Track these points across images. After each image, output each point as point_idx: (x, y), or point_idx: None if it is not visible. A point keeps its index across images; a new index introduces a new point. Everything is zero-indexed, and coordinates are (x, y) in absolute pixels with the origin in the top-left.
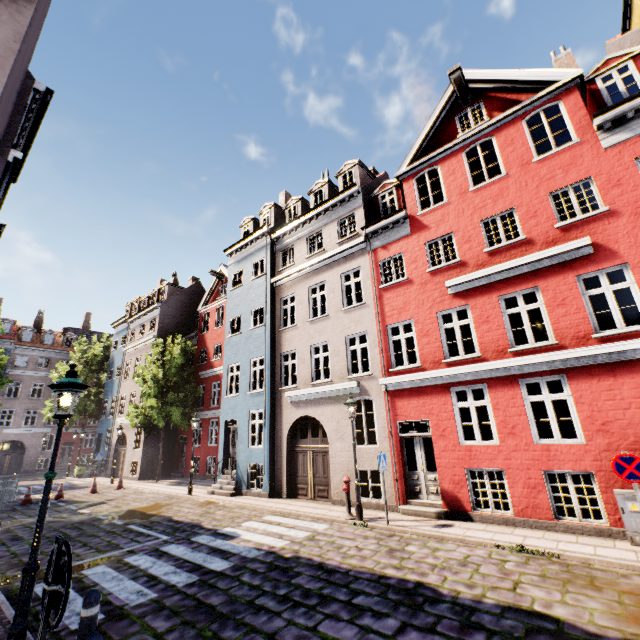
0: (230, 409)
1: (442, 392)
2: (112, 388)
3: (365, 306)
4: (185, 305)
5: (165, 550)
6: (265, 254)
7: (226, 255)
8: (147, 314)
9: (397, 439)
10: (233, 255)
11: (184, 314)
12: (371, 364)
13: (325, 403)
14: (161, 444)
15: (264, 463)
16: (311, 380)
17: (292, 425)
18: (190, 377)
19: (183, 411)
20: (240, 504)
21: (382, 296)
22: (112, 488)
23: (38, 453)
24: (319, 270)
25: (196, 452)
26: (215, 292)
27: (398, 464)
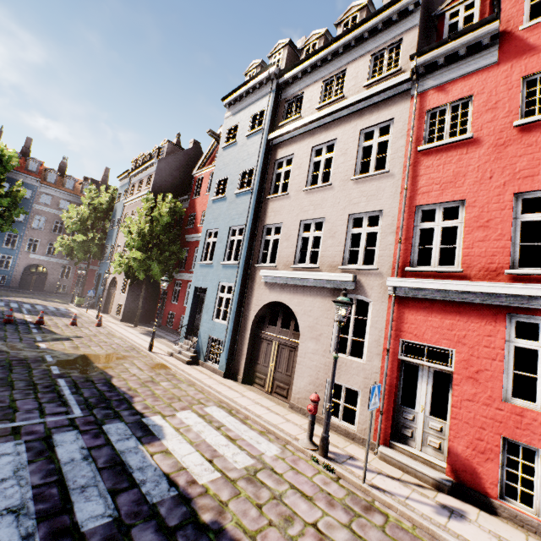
0: (201, 276)
1: (490, 317)
2: (112, 236)
3: (388, 176)
4: (182, 167)
5: (55, 442)
6: (267, 103)
7: (224, 105)
8: (146, 170)
9: (394, 362)
10: (231, 106)
11: (180, 176)
12: (378, 256)
13: (305, 292)
14: (142, 295)
15: (224, 341)
16: (293, 262)
17: (261, 308)
18: (176, 238)
19: (164, 269)
20: (190, 379)
21: (419, 162)
22: (93, 324)
23: (58, 279)
24: (331, 124)
25: (173, 308)
26: (212, 156)
27: (388, 393)
